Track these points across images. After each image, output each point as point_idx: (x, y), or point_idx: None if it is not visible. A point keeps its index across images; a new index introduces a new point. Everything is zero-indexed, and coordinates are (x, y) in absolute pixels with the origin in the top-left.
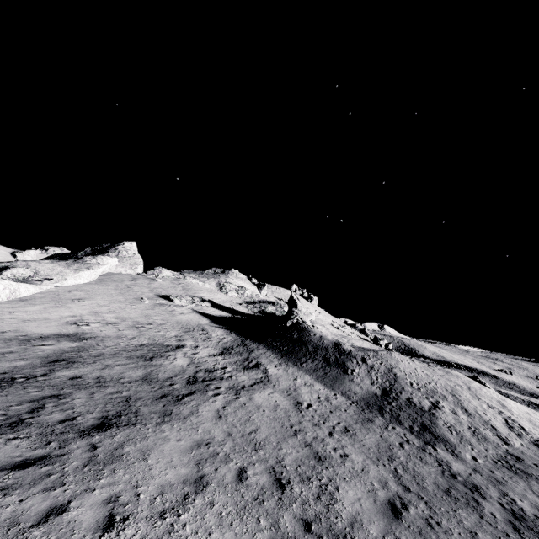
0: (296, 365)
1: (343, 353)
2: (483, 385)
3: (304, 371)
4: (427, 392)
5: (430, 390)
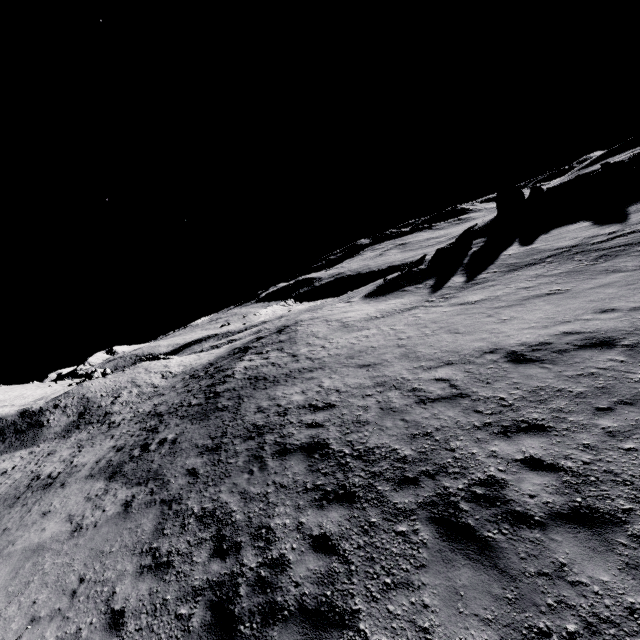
0: None
1: (34, 415)
2: (167, 358)
3: None
4: (114, 392)
5: (116, 390)
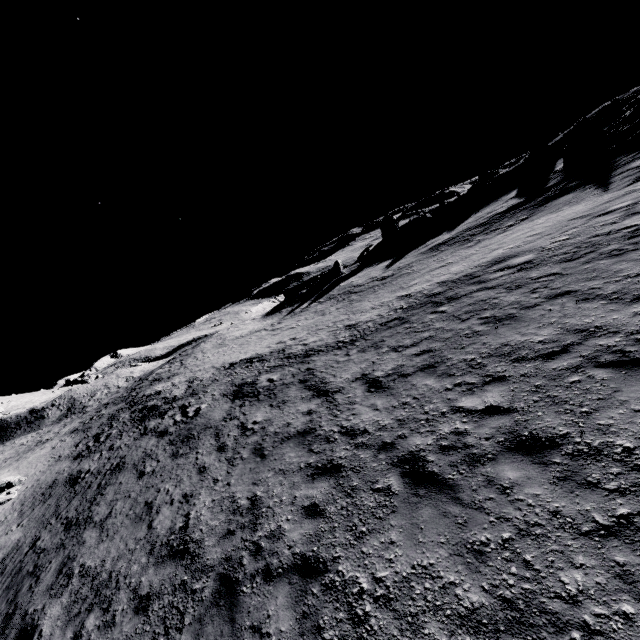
0: (10, 439)
1: (38, 411)
2: (137, 365)
3: (18, 437)
4: (92, 393)
5: (94, 391)
